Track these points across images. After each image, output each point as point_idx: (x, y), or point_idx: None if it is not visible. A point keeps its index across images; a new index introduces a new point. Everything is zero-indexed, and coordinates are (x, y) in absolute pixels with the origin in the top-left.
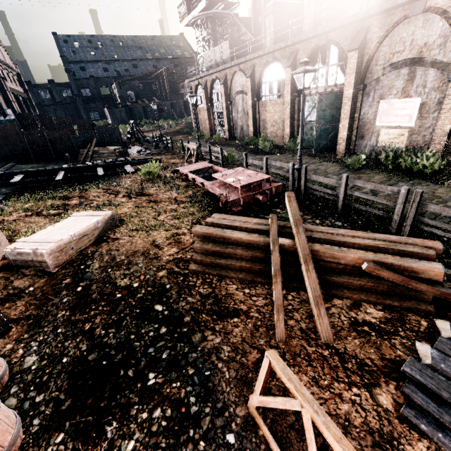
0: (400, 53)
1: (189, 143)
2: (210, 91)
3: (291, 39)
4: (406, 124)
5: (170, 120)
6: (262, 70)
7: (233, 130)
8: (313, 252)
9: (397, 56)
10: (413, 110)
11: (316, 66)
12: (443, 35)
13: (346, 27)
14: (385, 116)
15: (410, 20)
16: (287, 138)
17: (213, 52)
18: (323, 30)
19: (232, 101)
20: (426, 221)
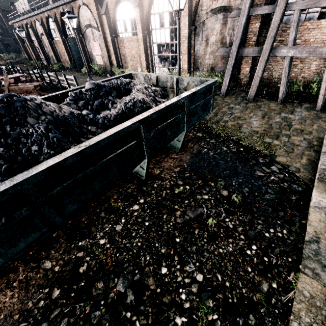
0: (85, 21)
1: (9, 67)
2: (27, 32)
3: (48, 6)
4: (99, 53)
5: (14, 54)
6: (46, 21)
7: (49, 59)
8: (10, 88)
9: (85, 22)
10: (98, 47)
11: (67, 22)
12: (91, 16)
13: (66, 5)
14: (94, 50)
15: (82, 7)
16: (69, 62)
17: (20, 3)
18: (57, 5)
19: (42, 40)
20: (61, 82)
